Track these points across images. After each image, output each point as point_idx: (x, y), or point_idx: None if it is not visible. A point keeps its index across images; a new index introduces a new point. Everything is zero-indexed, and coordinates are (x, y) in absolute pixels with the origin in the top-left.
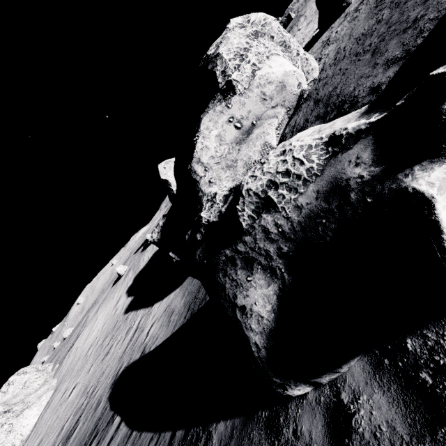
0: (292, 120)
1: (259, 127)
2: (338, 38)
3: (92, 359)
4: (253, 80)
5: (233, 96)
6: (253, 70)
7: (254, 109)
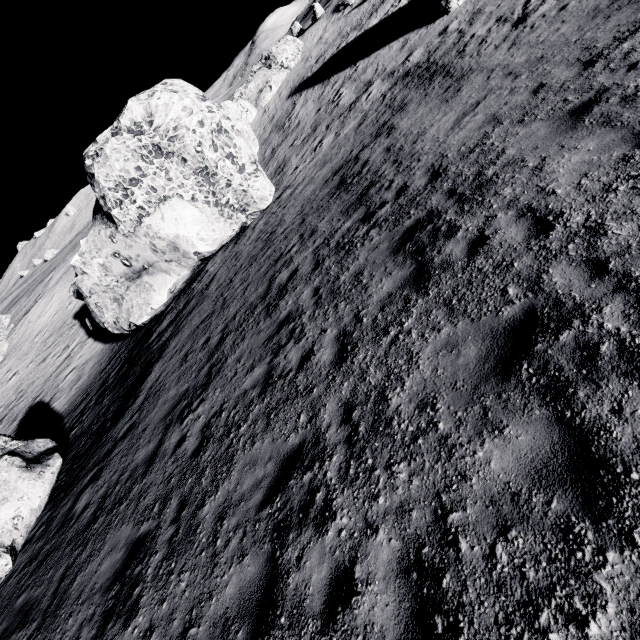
0: (219, 253)
1: (150, 275)
2: (339, 135)
3: (35, 352)
4: (139, 226)
5: (117, 232)
6: (140, 215)
7: (144, 254)
